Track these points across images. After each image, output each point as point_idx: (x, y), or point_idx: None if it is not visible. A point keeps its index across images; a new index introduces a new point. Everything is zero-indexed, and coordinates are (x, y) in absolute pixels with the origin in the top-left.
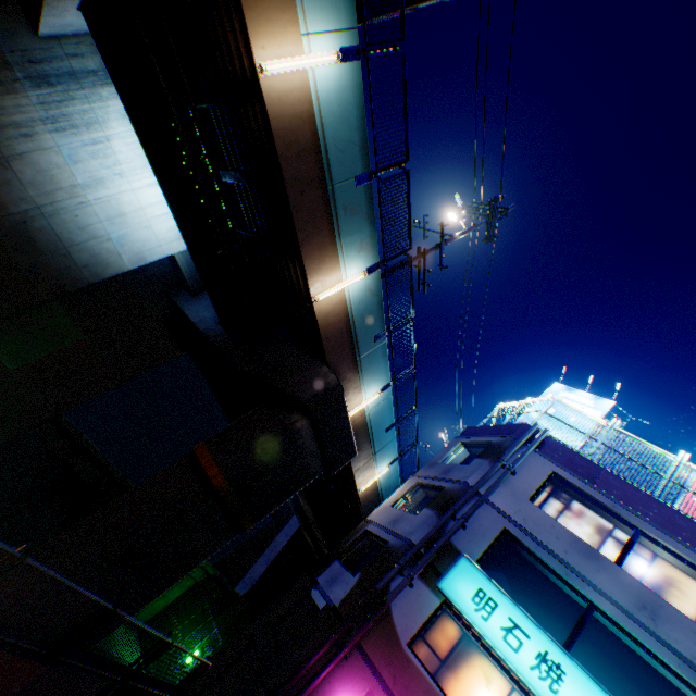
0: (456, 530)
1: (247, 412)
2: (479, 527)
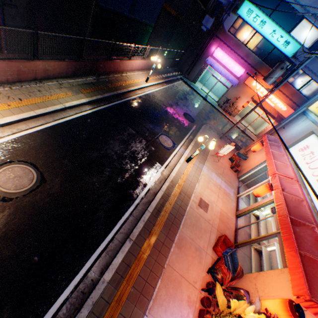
0: None
1: None
2: None
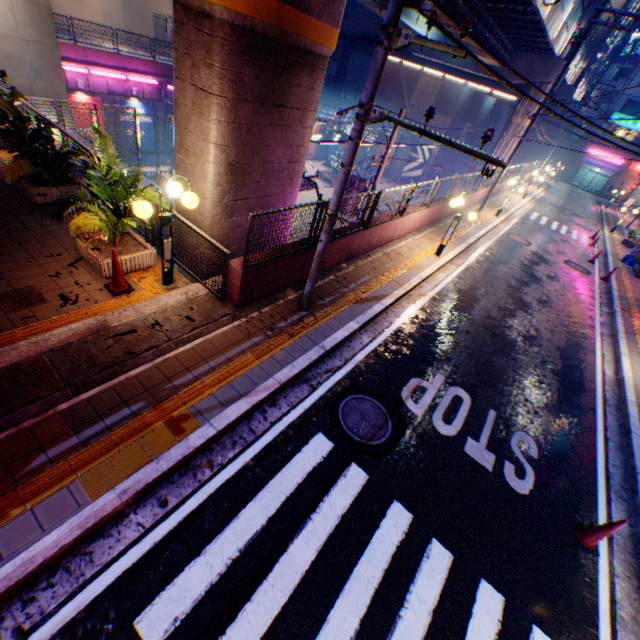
0: (611, 108)
1: None
2: (618, 104)
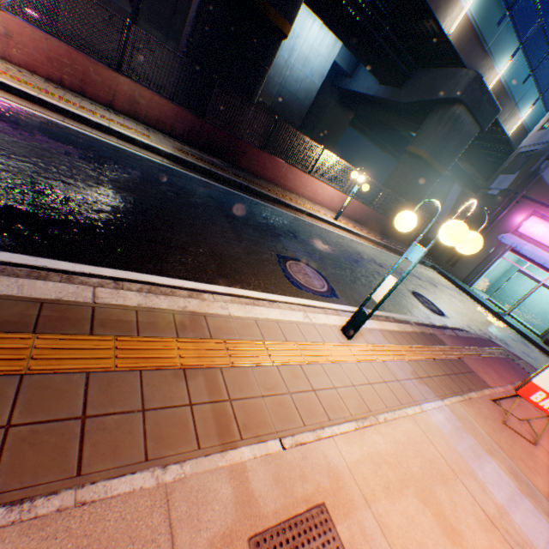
0: None
1: (420, 124)
2: None
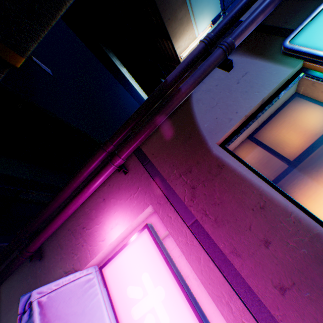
0: None
1: None
2: None
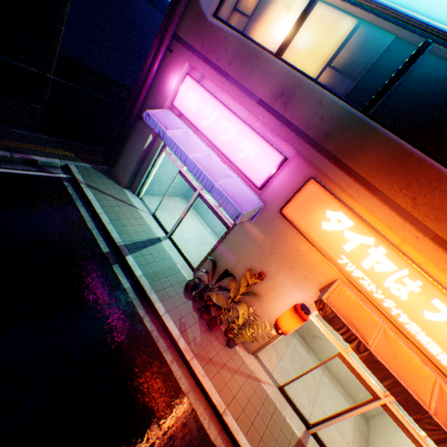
0: None
1: None
2: None
